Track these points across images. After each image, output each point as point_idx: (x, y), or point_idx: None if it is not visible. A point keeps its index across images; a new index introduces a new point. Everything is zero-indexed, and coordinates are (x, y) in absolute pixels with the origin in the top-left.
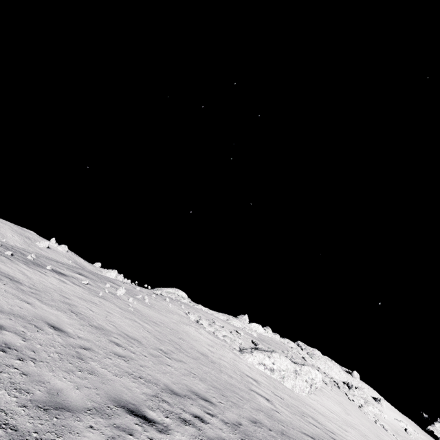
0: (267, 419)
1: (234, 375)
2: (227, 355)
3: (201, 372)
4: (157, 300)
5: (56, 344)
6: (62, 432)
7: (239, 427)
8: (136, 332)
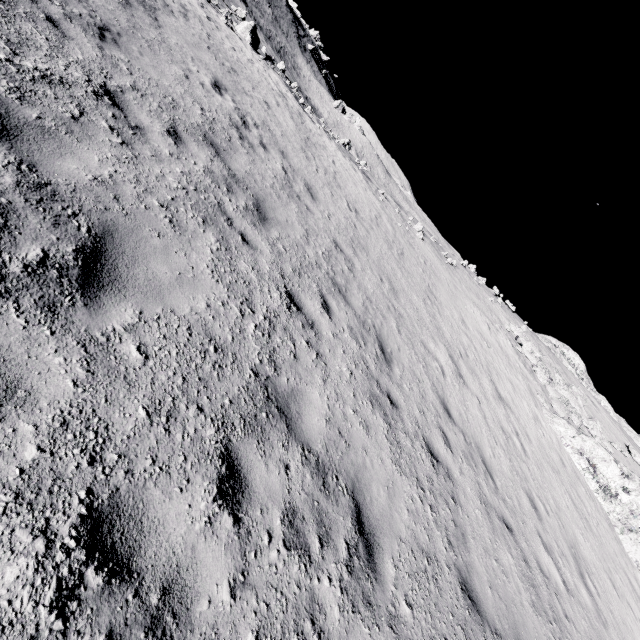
0: (378, 296)
1: (448, 333)
2: (503, 368)
3: (375, 249)
4: (476, 285)
5: (246, 87)
6: (167, 26)
7: (298, 199)
8: (355, 197)
